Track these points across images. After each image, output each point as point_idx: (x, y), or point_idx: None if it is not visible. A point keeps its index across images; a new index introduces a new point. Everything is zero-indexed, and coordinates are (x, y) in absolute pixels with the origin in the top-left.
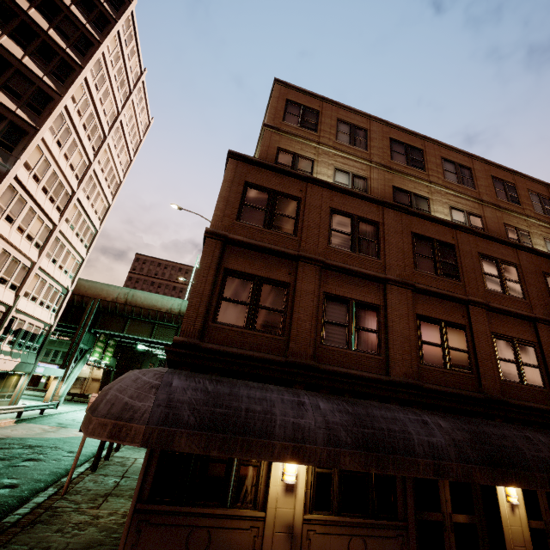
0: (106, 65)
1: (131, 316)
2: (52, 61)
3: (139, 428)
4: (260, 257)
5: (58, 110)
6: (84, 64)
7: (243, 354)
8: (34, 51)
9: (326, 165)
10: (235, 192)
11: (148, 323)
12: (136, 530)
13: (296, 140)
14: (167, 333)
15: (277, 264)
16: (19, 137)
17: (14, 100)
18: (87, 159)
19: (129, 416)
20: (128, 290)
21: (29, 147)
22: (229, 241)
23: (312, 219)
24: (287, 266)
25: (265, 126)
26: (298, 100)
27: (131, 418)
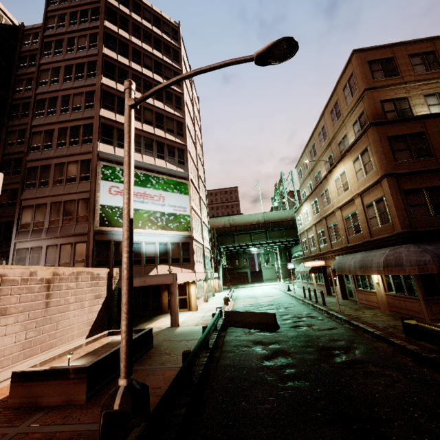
0: (185, 82)
1: (235, 233)
2: (172, 100)
3: (432, 266)
4: (417, 177)
5: (186, 128)
6: (182, 90)
7: (438, 229)
8: (165, 100)
9: (417, 96)
10: (385, 146)
11: (246, 234)
12: (428, 306)
13: (389, 89)
14: (260, 236)
15: (428, 177)
16: (183, 155)
17: (172, 135)
18: (194, 148)
19: (423, 263)
20: (228, 218)
21: (188, 157)
22: (399, 175)
23: (437, 142)
24: (435, 176)
25: (366, 90)
26: (375, 58)
27: (424, 264)
